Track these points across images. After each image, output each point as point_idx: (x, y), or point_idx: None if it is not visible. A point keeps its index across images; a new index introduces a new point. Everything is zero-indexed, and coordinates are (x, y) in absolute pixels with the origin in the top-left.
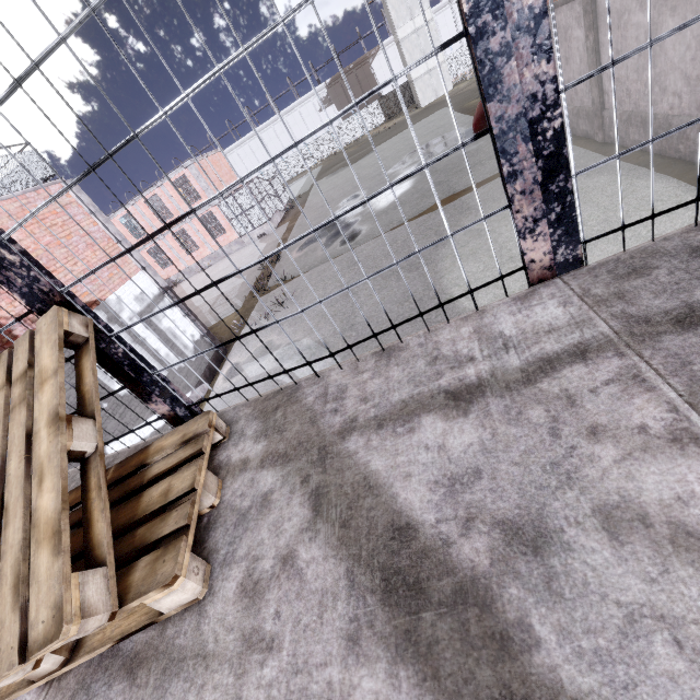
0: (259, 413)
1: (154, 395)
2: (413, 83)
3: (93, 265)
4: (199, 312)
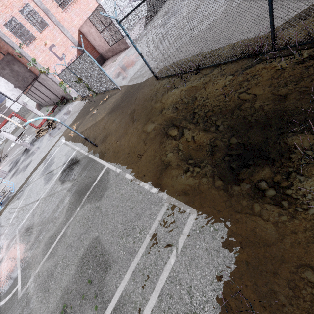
0: None
1: None
2: None
3: None
4: None
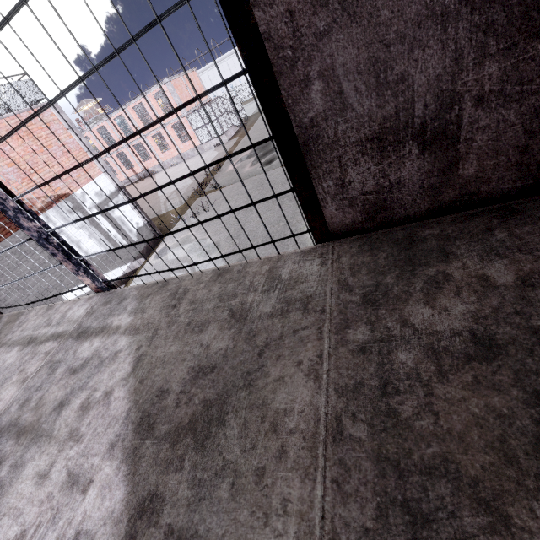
0: (6, 323)
1: None
2: None
3: (66, 168)
4: (158, 201)
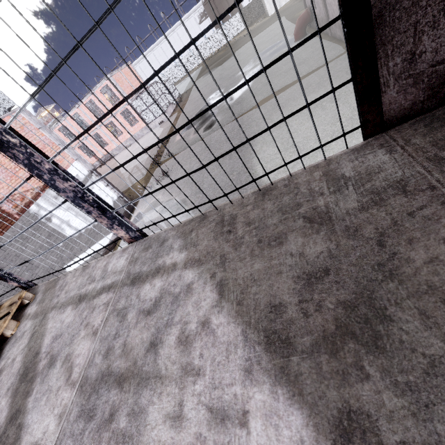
0: (45, 290)
1: (8, 280)
2: None
3: None
4: (123, 178)
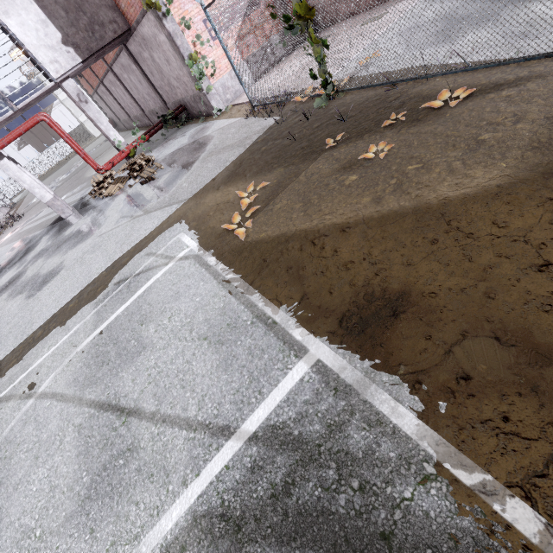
0: None
1: None
2: (84, 124)
3: None
4: None
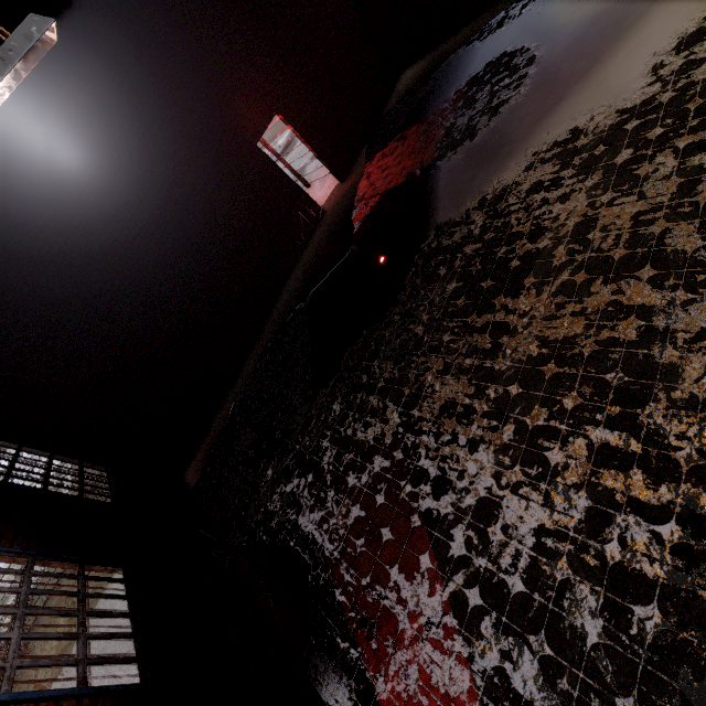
0: None
1: None
2: None
3: None
4: None
